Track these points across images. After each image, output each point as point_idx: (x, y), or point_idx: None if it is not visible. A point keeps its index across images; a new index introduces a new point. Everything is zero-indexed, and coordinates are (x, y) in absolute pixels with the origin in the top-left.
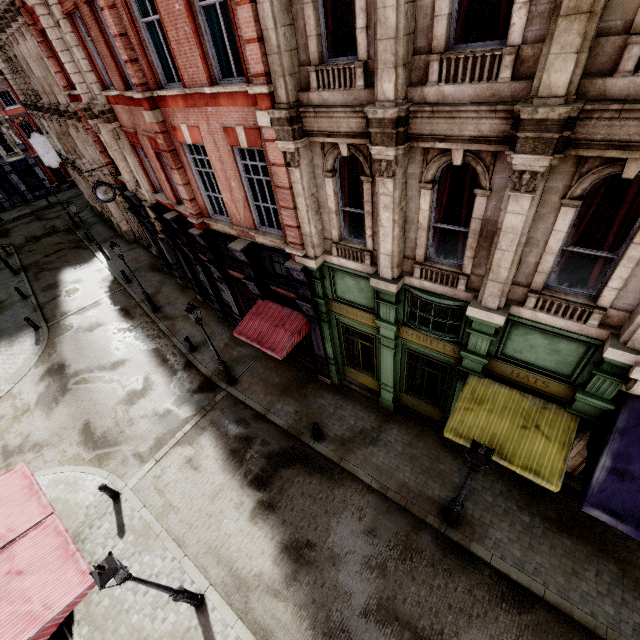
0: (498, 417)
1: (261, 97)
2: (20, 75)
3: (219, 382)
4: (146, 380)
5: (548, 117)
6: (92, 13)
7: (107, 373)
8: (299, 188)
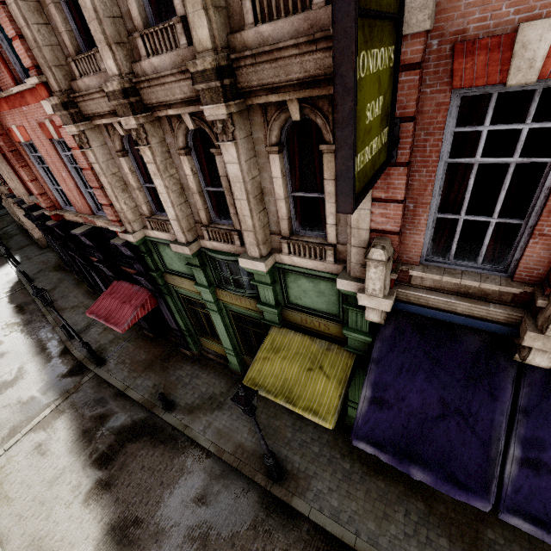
0: (289, 363)
1: (40, 88)
2: None
3: (88, 364)
4: (19, 370)
5: (205, 67)
6: None
7: None
8: (98, 168)
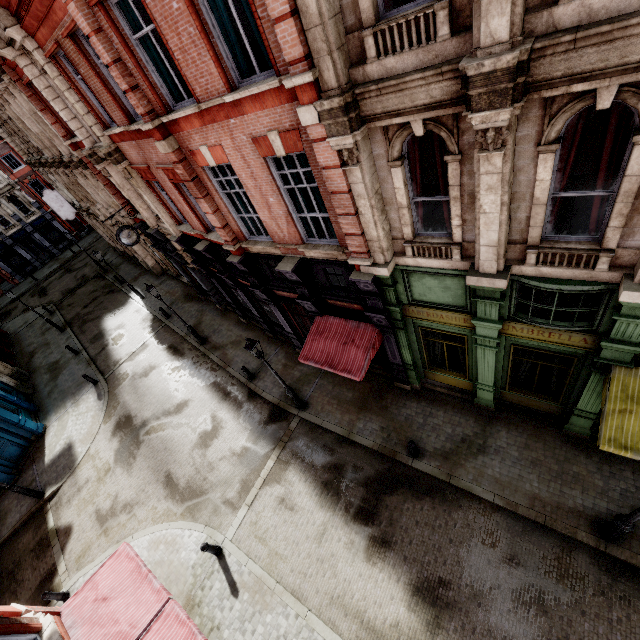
0: None
1: (302, 89)
2: (18, 136)
3: (289, 408)
4: (214, 419)
5: None
6: (77, 46)
7: (173, 418)
8: (360, 189)
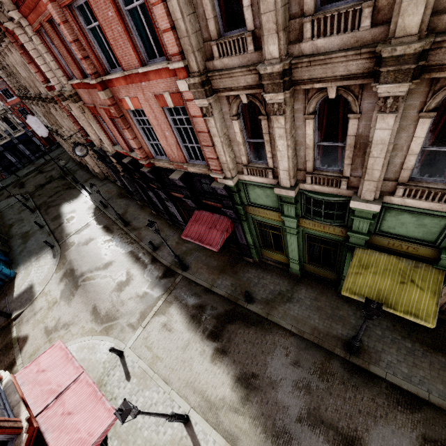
0: (381, 277)
1: (179, 70)
2: (13, 77)
3: (176, 269)
4: (128, 273)
5: (405, 53)
6: (52, 28)
7: (102, 272)
8: (214, 131)
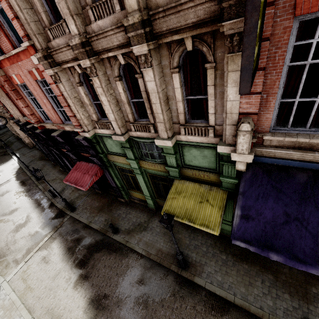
0: (188, 199)
1: (29, 48)
2: None
3: (66, 211)
4: (27, 217)
5: (134, 21)
6: None
7: (6, 217)
8: (66, 94)
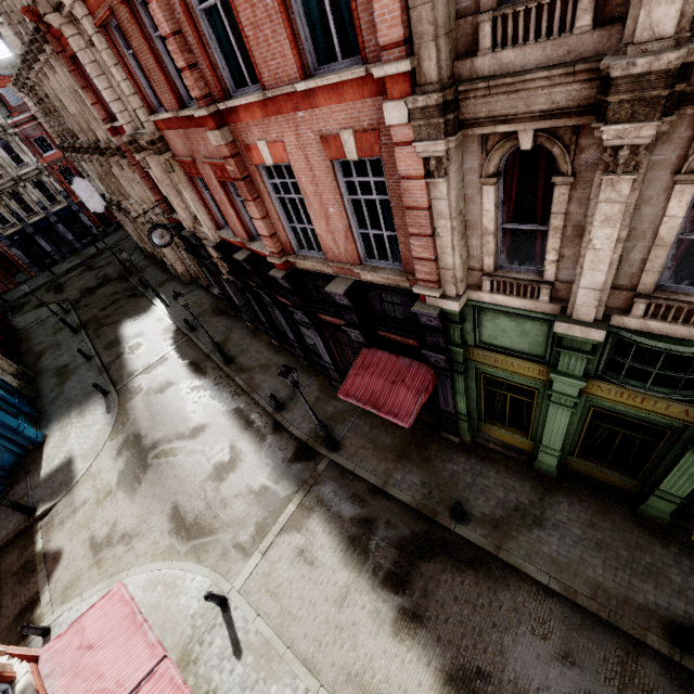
0: None
1: (393, 80)
2: (53, 116)
3: (318, 447)
4: (232, 449)
5: None
6: (132, 15)
7: (187, 443)
8: (443, 206)
